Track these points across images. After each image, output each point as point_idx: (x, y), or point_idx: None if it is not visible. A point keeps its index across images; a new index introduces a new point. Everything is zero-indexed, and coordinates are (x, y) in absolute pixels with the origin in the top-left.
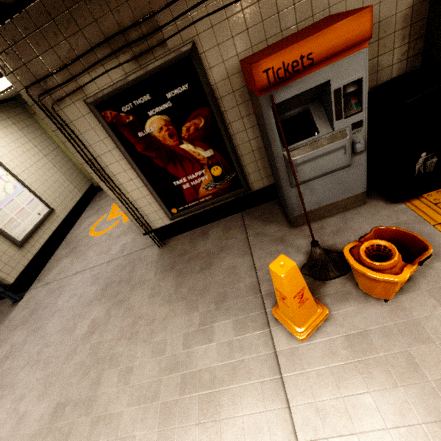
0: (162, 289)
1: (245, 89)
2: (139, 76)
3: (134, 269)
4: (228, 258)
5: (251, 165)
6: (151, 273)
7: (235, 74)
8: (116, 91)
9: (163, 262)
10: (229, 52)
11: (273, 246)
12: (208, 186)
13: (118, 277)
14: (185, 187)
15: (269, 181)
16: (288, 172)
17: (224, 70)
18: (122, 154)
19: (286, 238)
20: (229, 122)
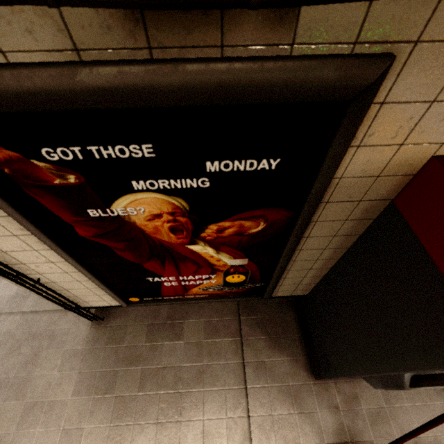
0: (84, 439)
1: (384, 204)
2: (136, 88)
3: (36, 360)
4: (209, 407)
5: (294, 279)
6: (68, 385)
7: (396, 176)
8: (20, 100)
9: (95, 364)
10: (437, 129)
11: (283, 408)
12: (210, 288)
13: (3, 369)
14: (167, 284)
15: (302, 293)
16: (379, 377)
17: (384, 160)
18: (32, 234)
19: (304, 397)
20: (307, 235)
